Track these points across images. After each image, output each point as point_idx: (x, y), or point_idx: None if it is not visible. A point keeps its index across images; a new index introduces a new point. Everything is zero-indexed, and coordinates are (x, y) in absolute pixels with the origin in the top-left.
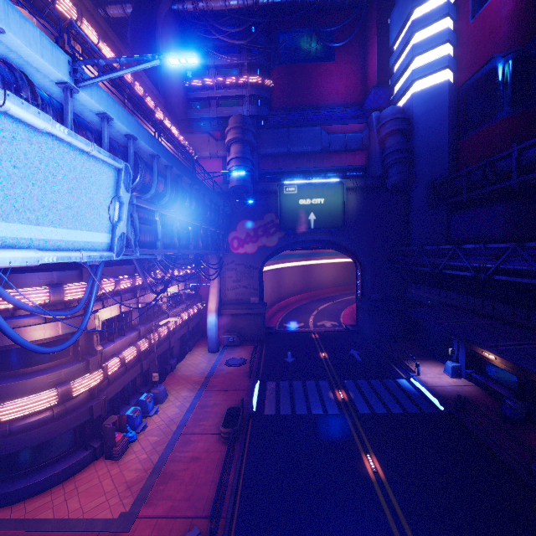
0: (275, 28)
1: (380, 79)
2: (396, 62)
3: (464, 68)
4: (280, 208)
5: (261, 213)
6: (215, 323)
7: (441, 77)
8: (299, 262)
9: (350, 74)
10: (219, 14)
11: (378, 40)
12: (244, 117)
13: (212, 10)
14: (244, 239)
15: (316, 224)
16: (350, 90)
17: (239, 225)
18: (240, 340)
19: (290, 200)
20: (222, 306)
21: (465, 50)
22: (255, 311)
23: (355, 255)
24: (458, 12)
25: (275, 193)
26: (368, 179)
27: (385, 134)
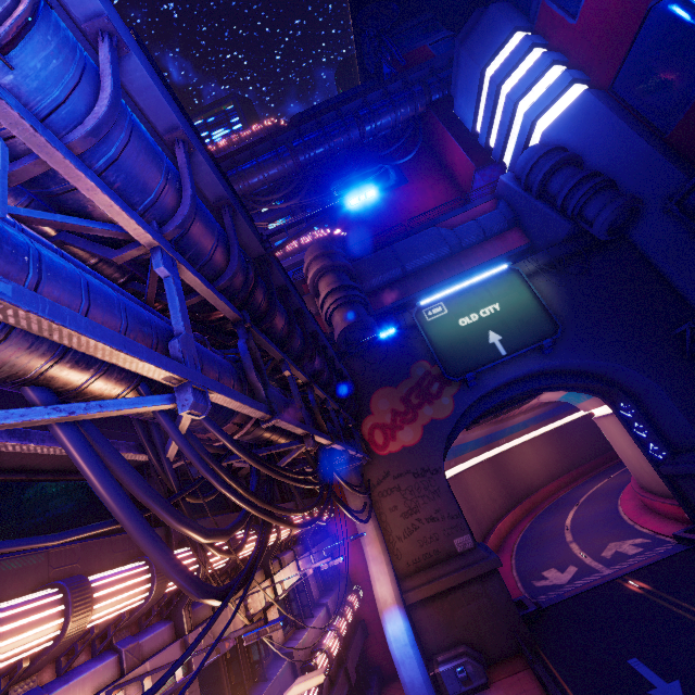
0: (326, 183)
1: (478, 163)
2: (489, 135)
3: (602, 64)
4: (431, 346)
5: (402, 367)
6: (408, 637)
7: (572, 96)
8: (478, 457)
9: (433, 185)
10: (259, 193)
11: (452, 133)
12: (324, 244)
13: (250, 188)
14: (392, 423)
15: (506, 345)
16: (443, 199)
17: (374, 402)
18: (482, 666)
19: (442, 327)
20: (400, 583)
21: (588, 50)
22: (479, 570)
23: (602, 380)
24: (545, 35)
25: (412, 327)
26: (550, 250)
27: (542, 177)
